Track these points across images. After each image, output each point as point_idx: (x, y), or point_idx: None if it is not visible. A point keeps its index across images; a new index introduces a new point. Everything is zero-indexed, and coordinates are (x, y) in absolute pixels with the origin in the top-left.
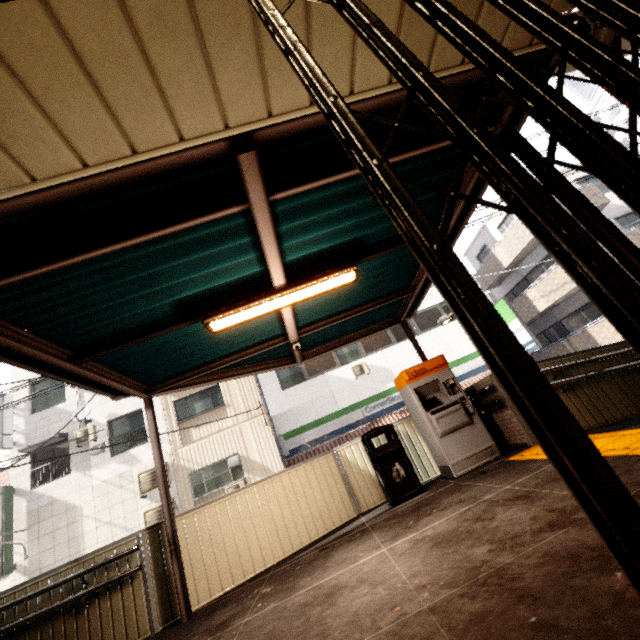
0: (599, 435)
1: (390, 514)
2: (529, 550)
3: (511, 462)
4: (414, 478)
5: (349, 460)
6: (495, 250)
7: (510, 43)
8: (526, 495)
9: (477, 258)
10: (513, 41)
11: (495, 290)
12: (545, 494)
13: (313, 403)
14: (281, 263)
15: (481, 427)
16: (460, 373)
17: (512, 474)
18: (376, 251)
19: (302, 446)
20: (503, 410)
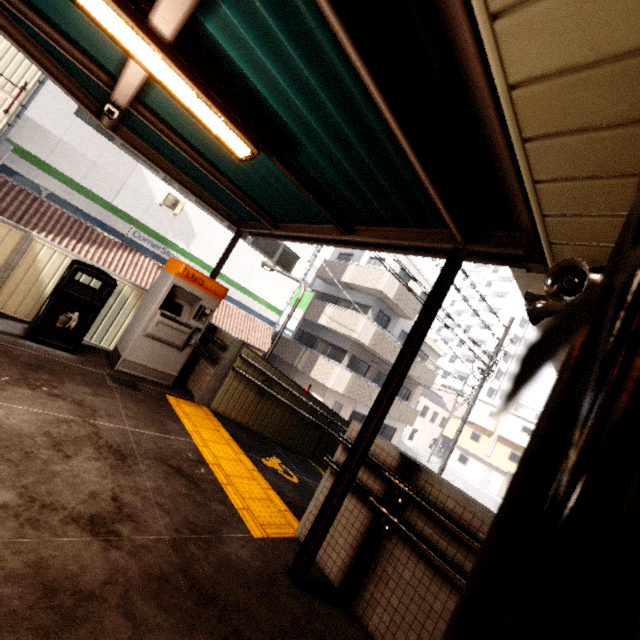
0: (233, 443)
1: (7, 344)
2: (34, 541)
3: (166, 402)
4: (79, 338)
5: (38, 259)
6: (352, 266)
7: (555, 225)
8: (126, 456)
9: (340, 254)
10: (557, 227)
11: (320, 282)
12: (137, 471)
13: (93, 167)
14: (189, 13)
15: (183, 359)
16: (234, 297)
17: (150, 417)
18: (292, 170)
19: (28, 180)
20: (211, 366)
